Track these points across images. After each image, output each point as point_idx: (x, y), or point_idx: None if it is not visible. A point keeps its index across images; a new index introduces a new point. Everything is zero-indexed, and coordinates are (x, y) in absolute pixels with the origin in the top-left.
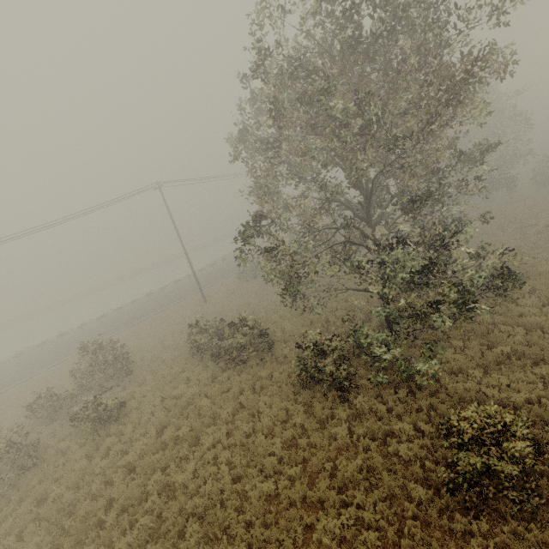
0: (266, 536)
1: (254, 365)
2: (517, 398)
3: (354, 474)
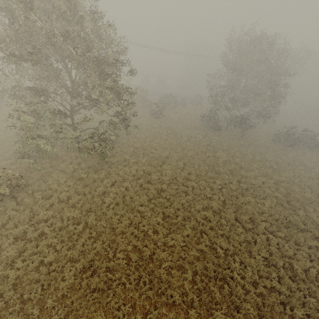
0: None
1: None
2: (50, 186)
3: None
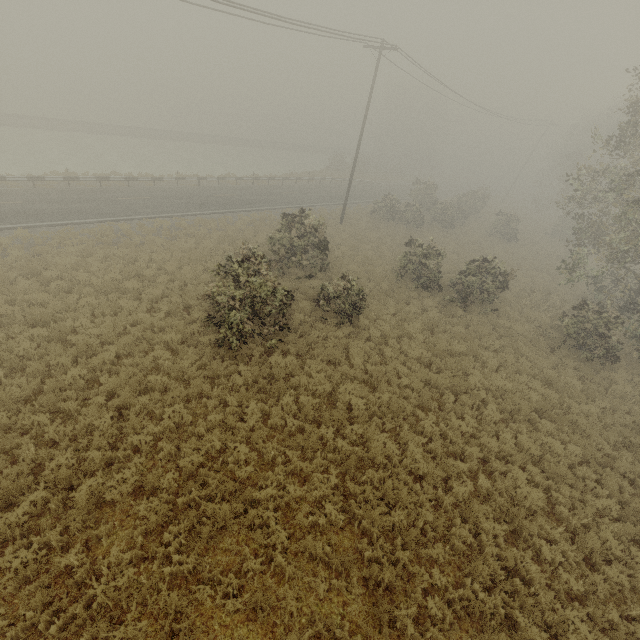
0: (609, 439)
1: (491, 313)
2: None
3: None
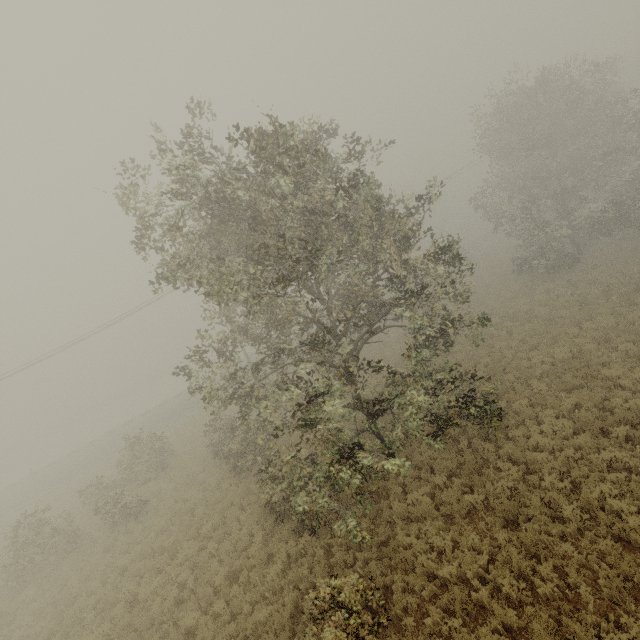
0: None
1: (250, 476)
2: (441, 572)
3: (263, 625)
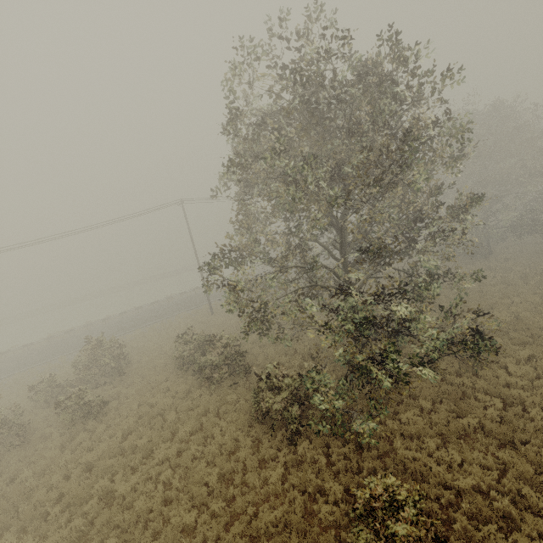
0: None
1: (225, 388)
2: (461, 482)
3: (272, 526)
